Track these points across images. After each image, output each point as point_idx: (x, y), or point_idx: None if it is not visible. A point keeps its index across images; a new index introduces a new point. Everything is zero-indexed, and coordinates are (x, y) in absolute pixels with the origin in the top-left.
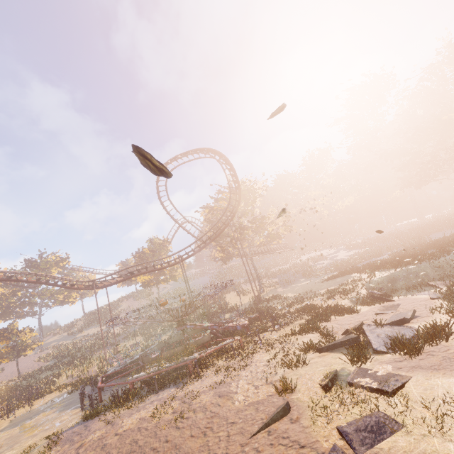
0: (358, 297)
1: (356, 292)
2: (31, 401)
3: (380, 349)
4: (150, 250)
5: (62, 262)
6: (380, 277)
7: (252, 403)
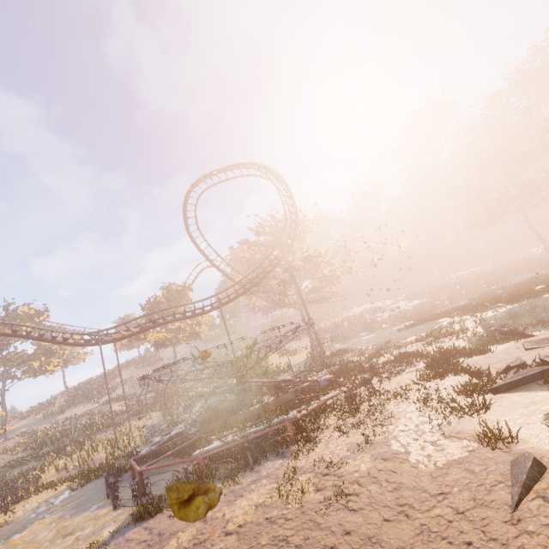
0: (477, 337)
1: (471, 332)
2: (7, 507)
3: None
4: (166, 298)
5: (37, 317)
6: (496, 314)
7: (449, 464)
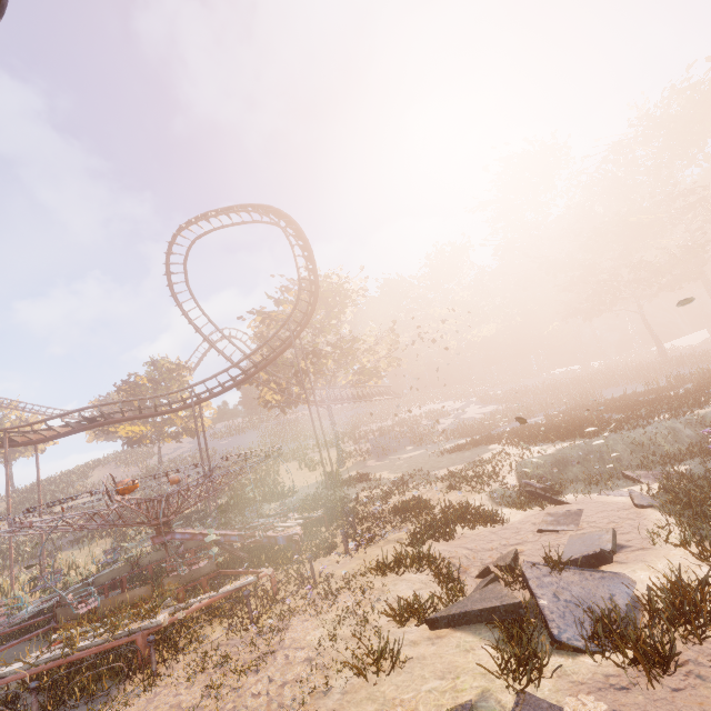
0: (503, 491)
1: (500, 481)
2: None
3: (568, 638)
4: (150, 379)
5: None
6: (540, 456)
7: None
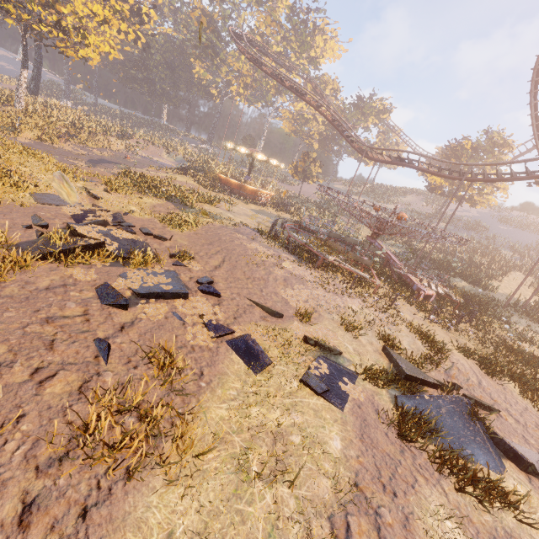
0: None
1: None
2: (279, 210)
3: (401, 401)
4: (473, 146)
5: (382, 114)
6: None
7: (285, 300)
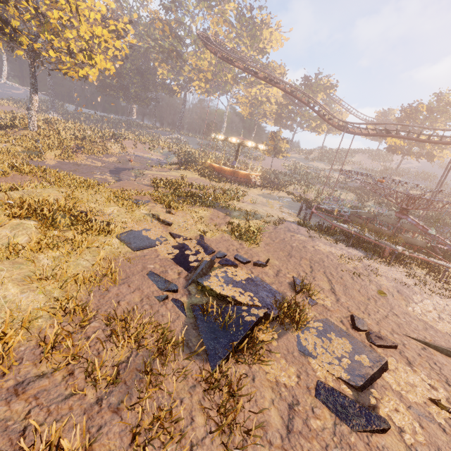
0: None
1: None
2: (273, 189)
3: None
4: (428, 108)
5: (329, 89)
6: None
7: (425, 322)
